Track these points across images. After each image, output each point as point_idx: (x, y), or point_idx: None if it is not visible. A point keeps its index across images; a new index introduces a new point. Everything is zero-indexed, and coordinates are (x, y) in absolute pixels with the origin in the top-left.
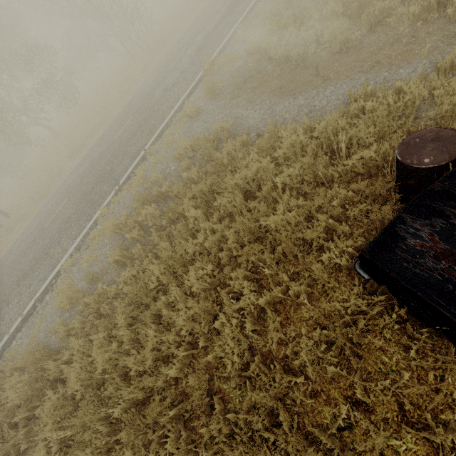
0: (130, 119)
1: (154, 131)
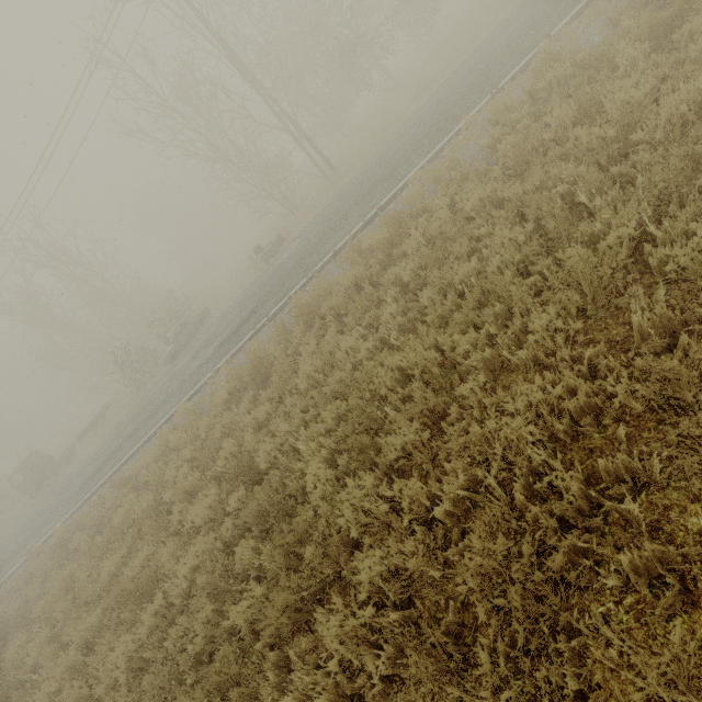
0: (525, 14)
1: (572, 9)
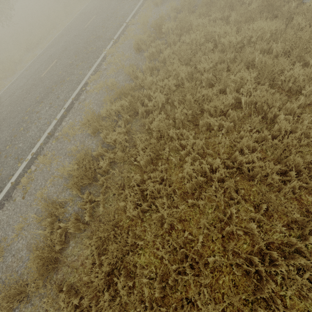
0: (94, 17)
1: (128, 15)
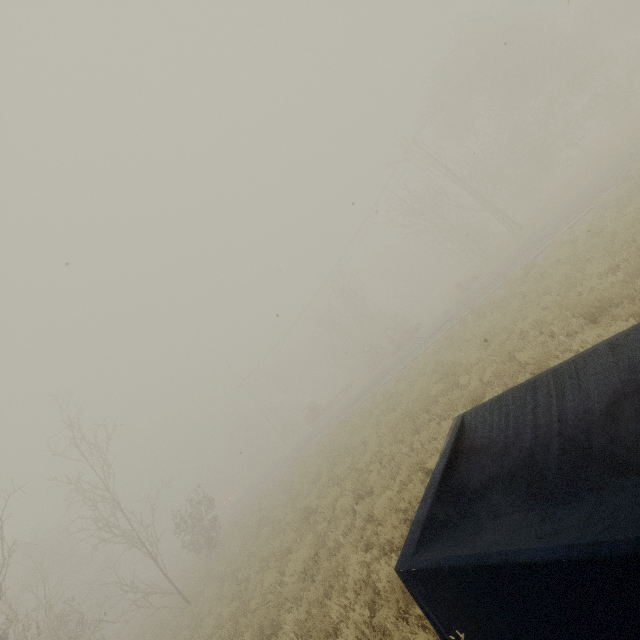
0: None
1: None
